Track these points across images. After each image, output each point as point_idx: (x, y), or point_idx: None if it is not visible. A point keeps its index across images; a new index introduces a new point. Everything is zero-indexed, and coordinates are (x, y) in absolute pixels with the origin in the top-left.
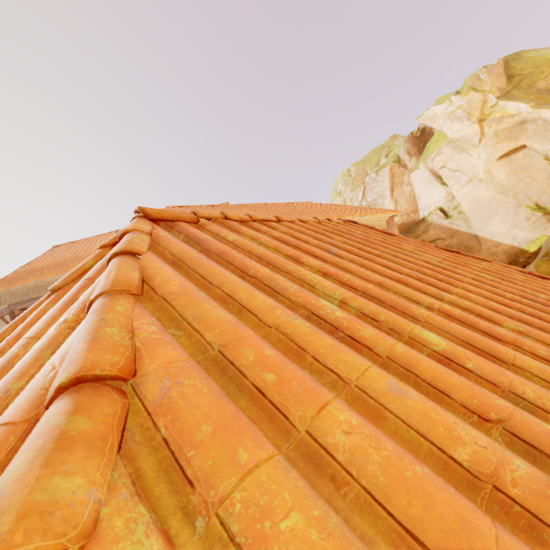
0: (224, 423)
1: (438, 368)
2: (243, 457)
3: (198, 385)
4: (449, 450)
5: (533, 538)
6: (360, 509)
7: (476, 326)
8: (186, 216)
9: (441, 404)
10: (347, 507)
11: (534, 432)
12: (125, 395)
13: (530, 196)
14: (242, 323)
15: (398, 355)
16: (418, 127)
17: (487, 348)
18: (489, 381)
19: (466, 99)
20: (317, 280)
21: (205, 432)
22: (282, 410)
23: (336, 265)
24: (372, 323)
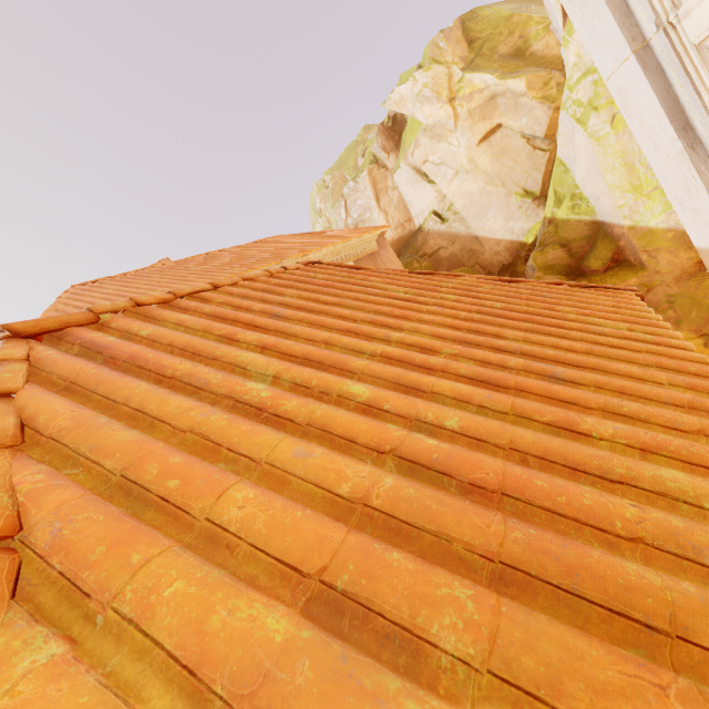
0: (120, 539)
1: (351, 420)
2: (136, 559)
3: (94, 516)
4: (336, 489)
5: (386, 530)
6: (248, 560)
7: (412, 363)
8: (79, 317)
9: (351, 451)
10: (238, 562)
11: (415, 450)
12: (15, 551)
13: (517, 181)
14: (151, 438)
15: (317, 419)
16: (388, 115)
17: (412, 383)
18: (401, 416)
19: (430, 74)
20: (249, 360)
21: (100, 553)
22: (184, 509)
23: (280, 332)
24: (305, 391)
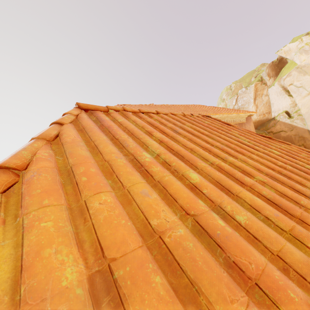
0: (48, 190)
1: (181, 189)
2: (45, 202)
3: (48, 177)
4: (150, 220)
5: (164, 258)
6: (88, 230)
7: (233, 175)
8: (102, 108)
9: (172, 204)
10: (83, 229)
11: (207, 222)
12: (19, 176)
13: None
14: (92, 157)
15: (163, 180)
16: (277, 58)
17: (227, 186)
18: (210, 199)
19: None
20: (151, 143)
21: (37, 192)
22: (80, 192)
23: (172, 138)
24: (167, 166)
